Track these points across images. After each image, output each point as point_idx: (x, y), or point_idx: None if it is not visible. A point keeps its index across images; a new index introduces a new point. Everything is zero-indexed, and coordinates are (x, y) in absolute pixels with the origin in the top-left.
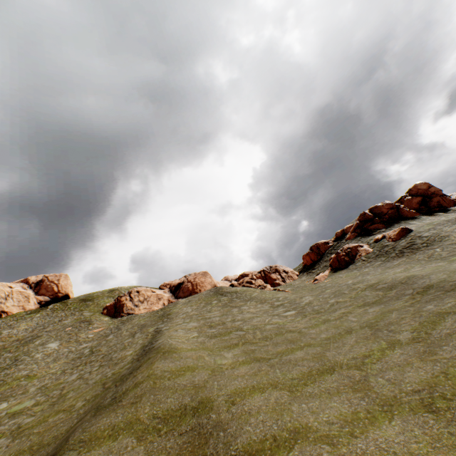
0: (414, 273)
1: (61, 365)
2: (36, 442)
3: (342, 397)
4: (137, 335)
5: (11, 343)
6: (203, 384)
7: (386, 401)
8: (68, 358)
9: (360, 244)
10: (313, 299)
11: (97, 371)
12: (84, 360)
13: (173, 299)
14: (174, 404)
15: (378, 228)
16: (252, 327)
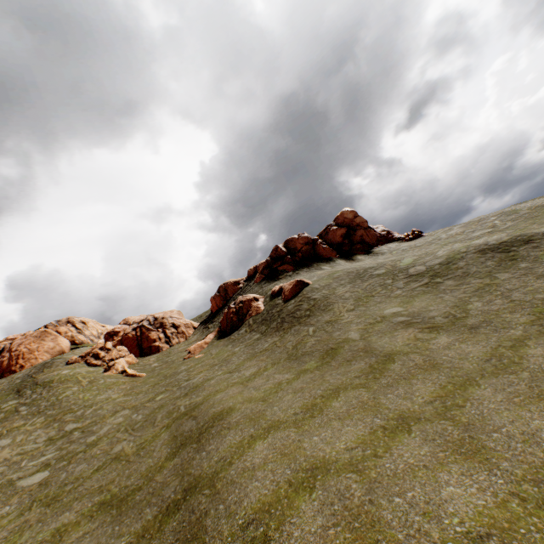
0: (236, 404)
1: None
2: None
3: None
4: None
5: None
6: None
7: None
8: None
9: (257, 295)
10: (116, 425)
11: None
12: None
13: None
14: None
15: (287, 271)
16: None
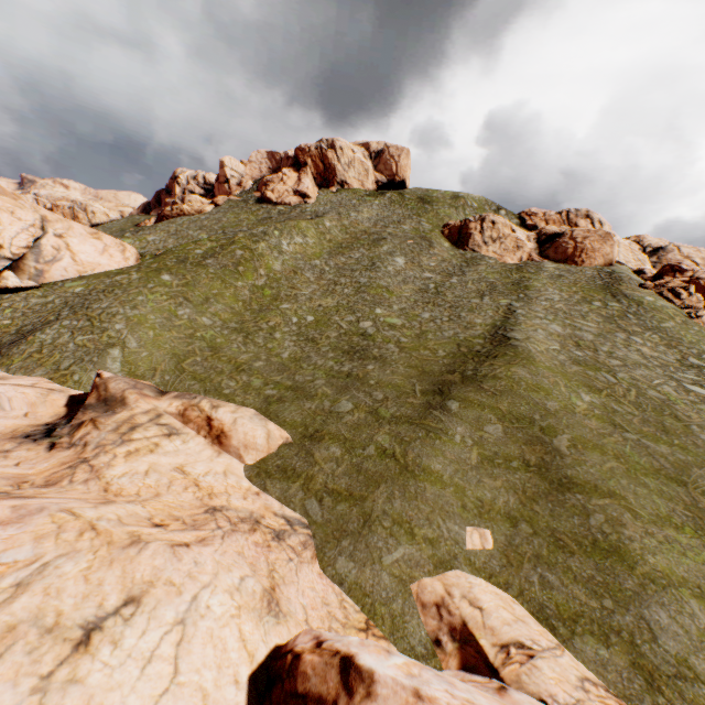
0: None
1: (411, 293)
2: (419, 366)
3: (669, 504)
4: (485, 299)
5: (361, 234)
6: (553, 413)
7: (704, 532)
8: (415, 286)
9: None
10: None
11: (447, 324)
12: (431, 300)
13: (535, 257)
14: (526, 413)
15: None
16: (629, 380)
